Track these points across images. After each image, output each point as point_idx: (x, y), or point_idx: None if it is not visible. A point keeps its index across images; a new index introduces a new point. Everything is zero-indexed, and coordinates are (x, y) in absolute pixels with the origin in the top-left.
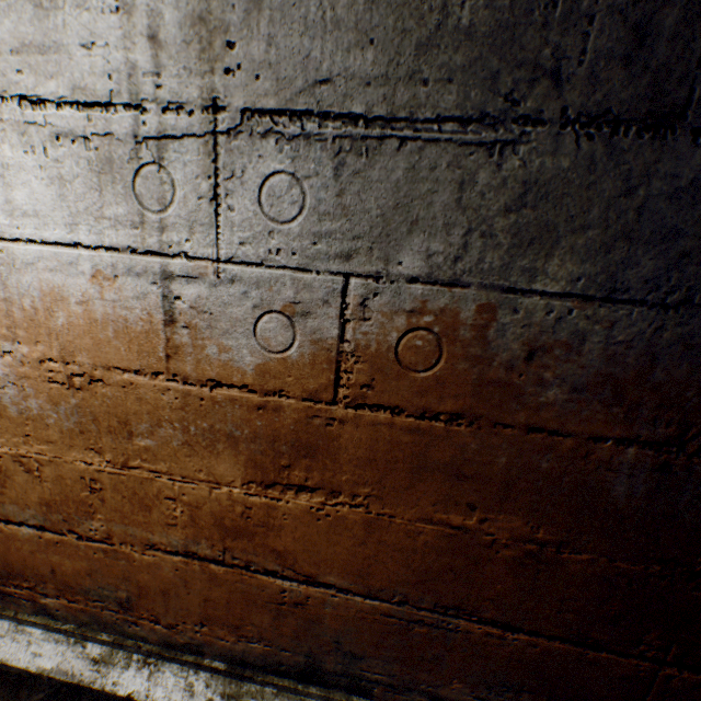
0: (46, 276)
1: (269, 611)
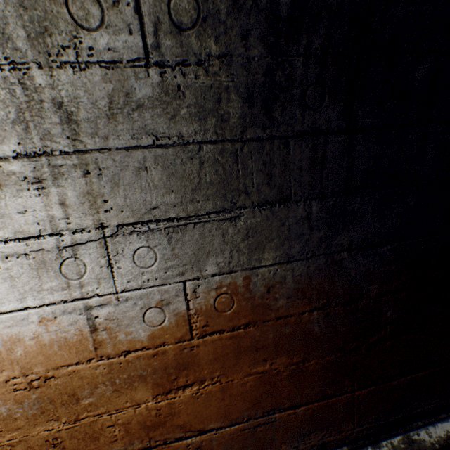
0: (5, 331)
1: None
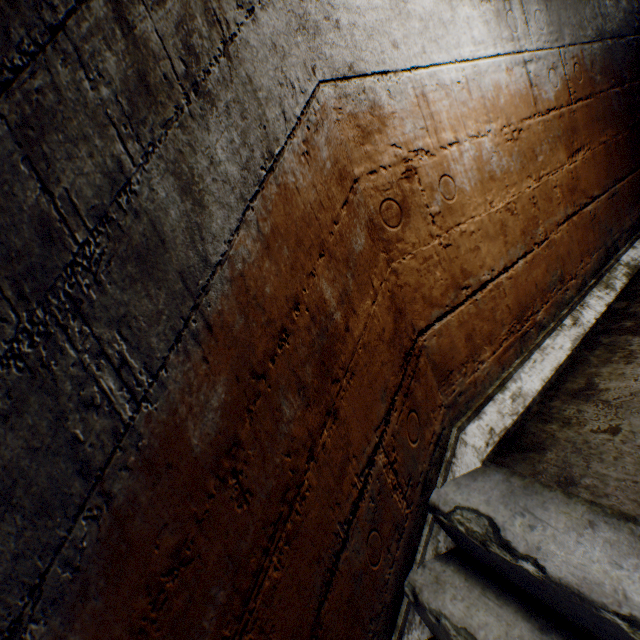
0: (492, 77)
1: (590, 230)
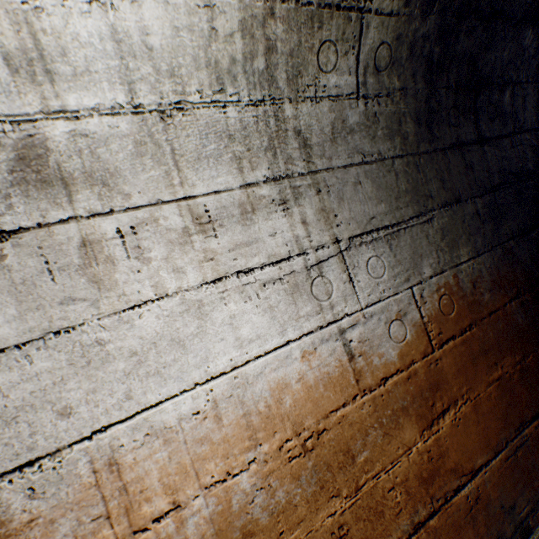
0: (271, 376)
1: (469, 524)
